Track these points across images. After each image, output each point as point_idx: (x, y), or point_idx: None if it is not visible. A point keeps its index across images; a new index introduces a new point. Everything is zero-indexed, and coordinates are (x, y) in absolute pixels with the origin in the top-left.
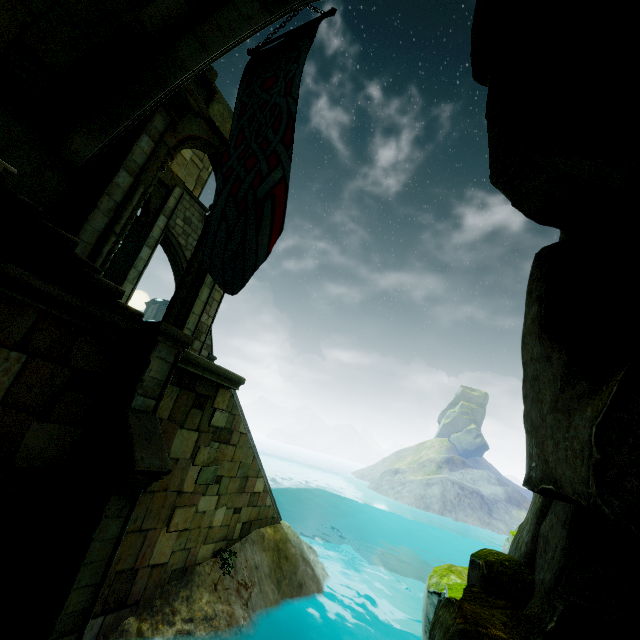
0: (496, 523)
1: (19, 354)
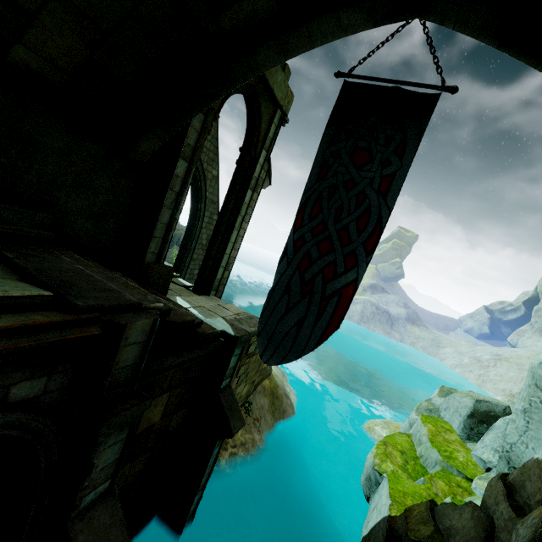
0: (394, 333)
1: (167, 393)
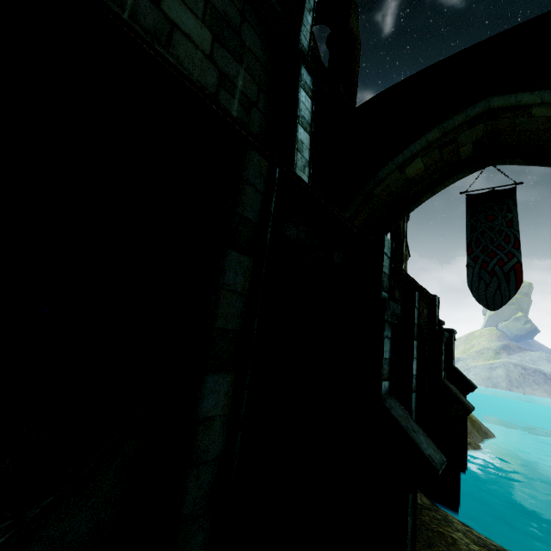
0: None
1: None
